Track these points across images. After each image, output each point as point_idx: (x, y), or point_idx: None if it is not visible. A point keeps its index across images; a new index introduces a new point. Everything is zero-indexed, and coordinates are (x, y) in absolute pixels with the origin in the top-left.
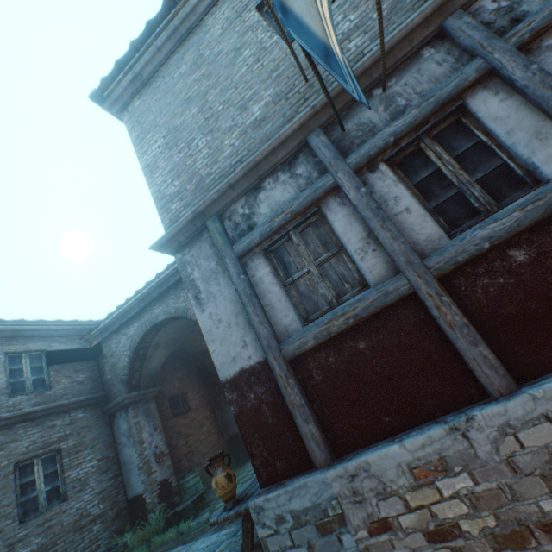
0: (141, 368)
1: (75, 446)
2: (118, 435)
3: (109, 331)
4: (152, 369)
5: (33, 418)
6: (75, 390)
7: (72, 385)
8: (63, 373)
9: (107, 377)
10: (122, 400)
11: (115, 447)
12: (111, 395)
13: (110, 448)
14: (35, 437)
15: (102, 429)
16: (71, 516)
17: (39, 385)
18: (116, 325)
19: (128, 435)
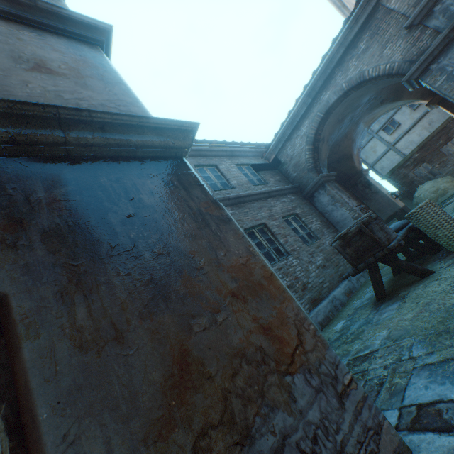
0: (317, 160)
1: (302, 213)
2: (322, 208)
3: (281, 142)
4: (323, 162)
5: (272, 197)
6: (279, 185)
7: (276, 182)
8: (267, 176)
9: (292, 176)
10: (318, 180)
11: (322, 216)
12: (302, 186)
13: (320, 216)
14: (280, 206)
15: (309, 206)
16: (327, 247)
17: (260, 182)
18: (287, 134)
19: (332, 203)
